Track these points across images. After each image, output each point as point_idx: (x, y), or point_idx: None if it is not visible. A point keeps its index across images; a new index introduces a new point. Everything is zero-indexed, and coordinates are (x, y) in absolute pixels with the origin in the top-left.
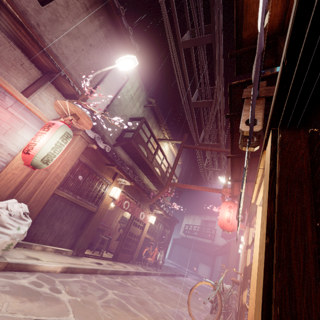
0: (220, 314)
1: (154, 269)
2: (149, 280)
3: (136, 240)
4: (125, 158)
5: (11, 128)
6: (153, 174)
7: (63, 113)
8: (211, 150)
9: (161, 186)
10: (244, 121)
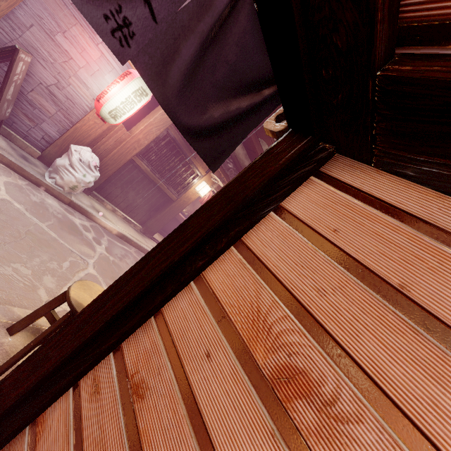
0: None
1: None
2: None
3: None
4: (240, 153)
5: (99, 70)
6: None
7: None
8: None
9: None
10: (278, 113)
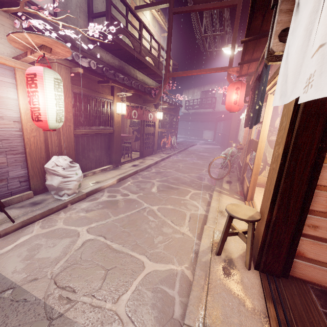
0: (230, 171)
1: (172, 151)
2: (172, 161)
3: (152, 137)
4: (108, 59)
5: None
6: (146, 67)
7: (26, 47)
8: (212, 9)
9: (157, 76)
10: (277, 34)
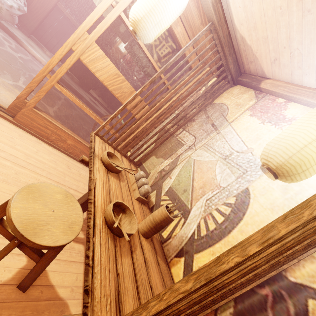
0: None
1: None
2: None
3: None
4: None
5: None
6: None
7: None
8: None
9: None
10: None
